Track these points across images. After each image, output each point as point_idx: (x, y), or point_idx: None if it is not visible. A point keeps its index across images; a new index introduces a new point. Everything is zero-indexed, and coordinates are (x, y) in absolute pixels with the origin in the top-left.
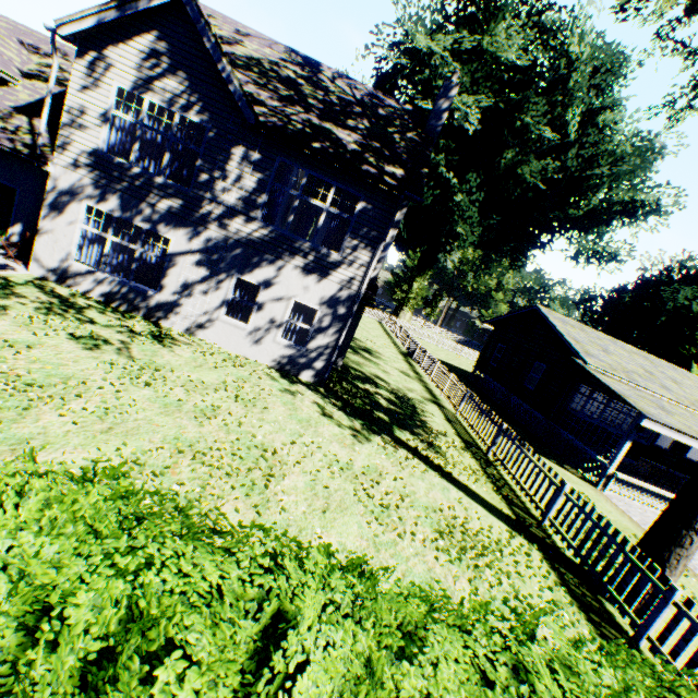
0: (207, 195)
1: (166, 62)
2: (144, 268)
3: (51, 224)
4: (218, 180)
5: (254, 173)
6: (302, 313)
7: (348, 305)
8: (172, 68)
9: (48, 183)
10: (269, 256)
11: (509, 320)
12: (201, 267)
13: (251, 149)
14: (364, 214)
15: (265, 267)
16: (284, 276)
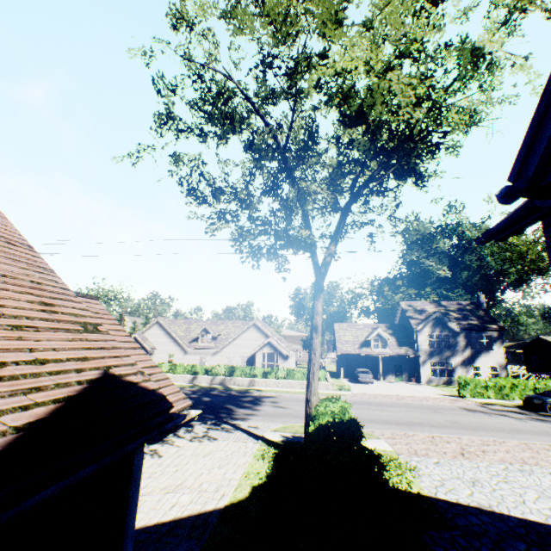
0: (455, 349)
1: (435, 325)
2: (446, 372)
3: (423, 369)
4: (456, 344)
5: (463, 340)
6: (491, 369)
7: (503, 362)
8: (436, 326)
9: (419, 360)
10: (477, 357)
11: (528, 345)
12: (461, 366)
13: (460, 335)
14: (494, 338)
15: (477, 360)
16: (482, 361)
